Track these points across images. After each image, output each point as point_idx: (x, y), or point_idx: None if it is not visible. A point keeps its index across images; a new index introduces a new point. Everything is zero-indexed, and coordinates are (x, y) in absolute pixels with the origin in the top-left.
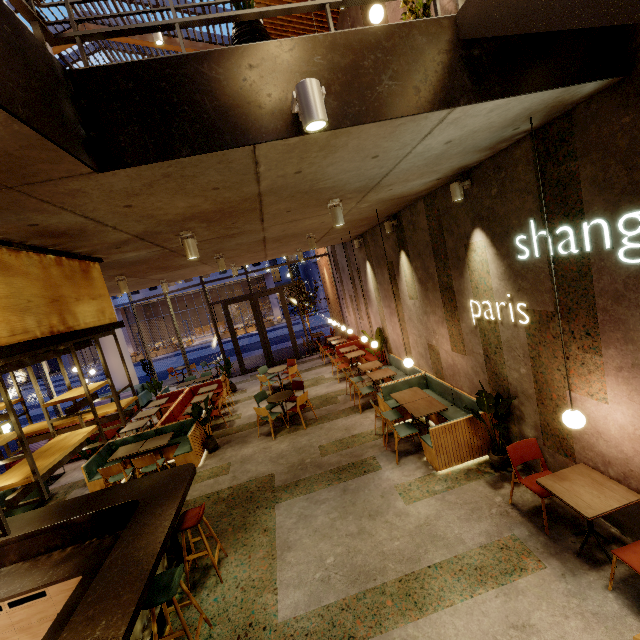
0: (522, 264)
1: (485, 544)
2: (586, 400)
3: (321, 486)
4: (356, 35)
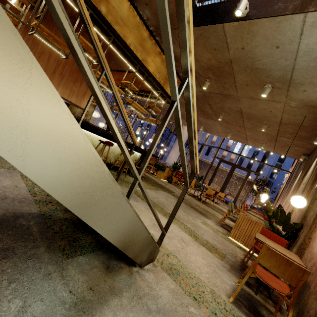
0: None
1: (209, 242)
2: None
3: (183, 202)
4: None
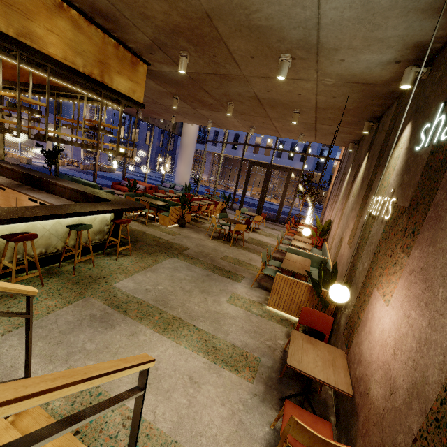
0: (415, 157)
1: (236, 346)
2: (379, 299)
3: (201, 266)
4: None
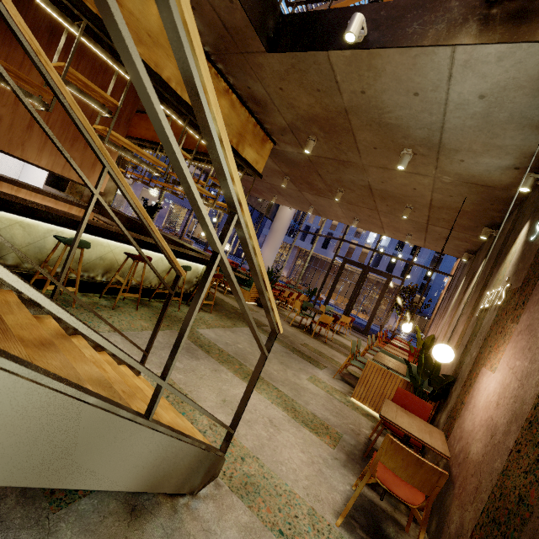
0: (530, 246)
1: (317, 416)
2: (486, 373)
3: (280, 343)
4: (413, 1)
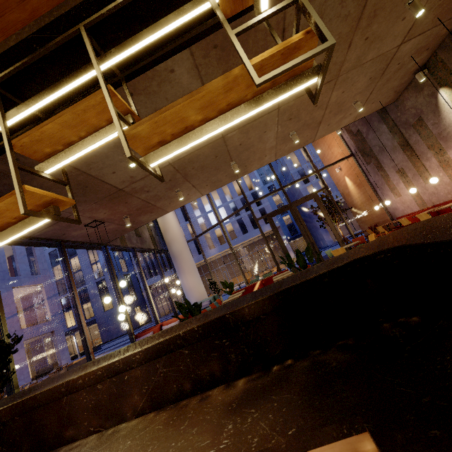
0: None
1: None
2: None
3: None
4: None
